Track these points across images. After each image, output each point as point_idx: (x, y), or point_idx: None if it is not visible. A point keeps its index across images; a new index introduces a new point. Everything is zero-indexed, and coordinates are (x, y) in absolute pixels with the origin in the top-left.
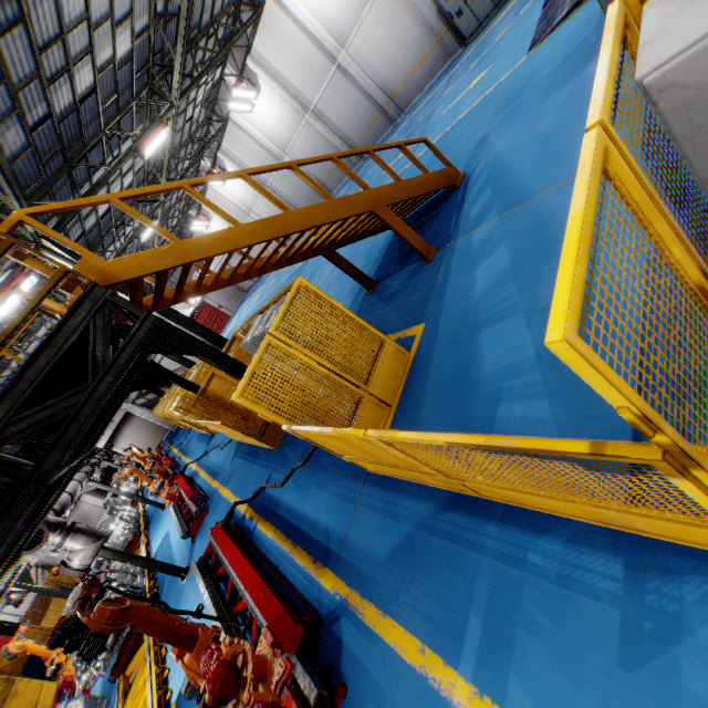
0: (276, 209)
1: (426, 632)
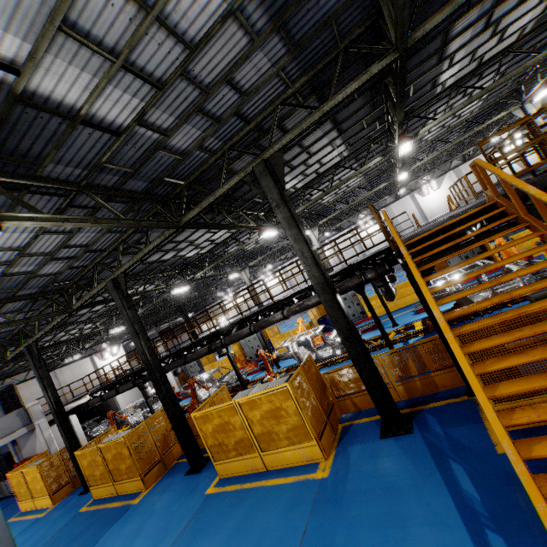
0: None
1: None
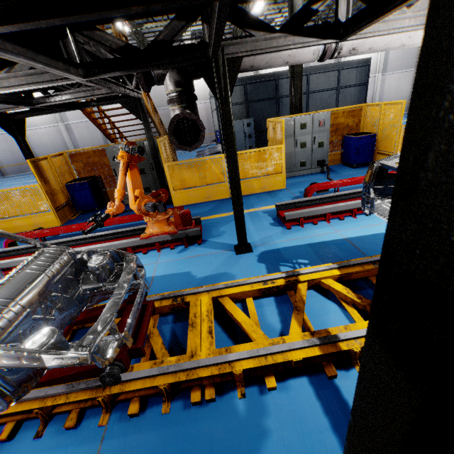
0: None
1: (228, 211)
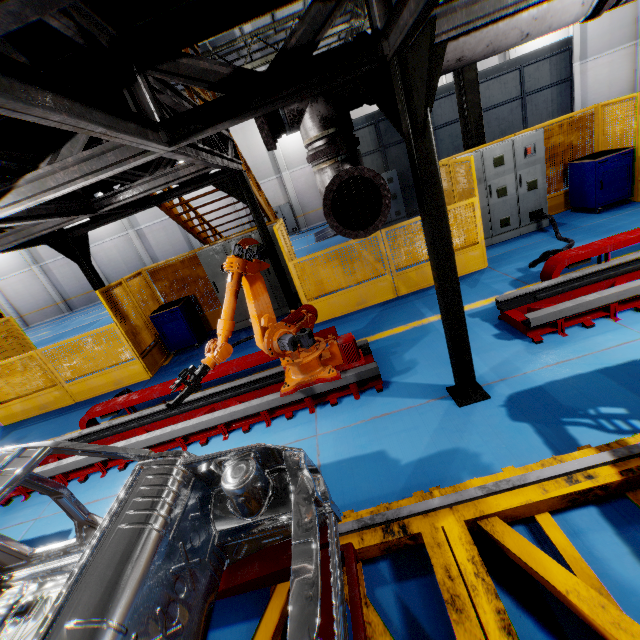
0: (33, 289)
1: (404, 322)
